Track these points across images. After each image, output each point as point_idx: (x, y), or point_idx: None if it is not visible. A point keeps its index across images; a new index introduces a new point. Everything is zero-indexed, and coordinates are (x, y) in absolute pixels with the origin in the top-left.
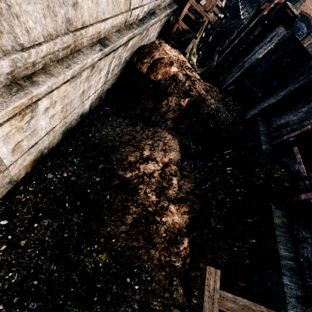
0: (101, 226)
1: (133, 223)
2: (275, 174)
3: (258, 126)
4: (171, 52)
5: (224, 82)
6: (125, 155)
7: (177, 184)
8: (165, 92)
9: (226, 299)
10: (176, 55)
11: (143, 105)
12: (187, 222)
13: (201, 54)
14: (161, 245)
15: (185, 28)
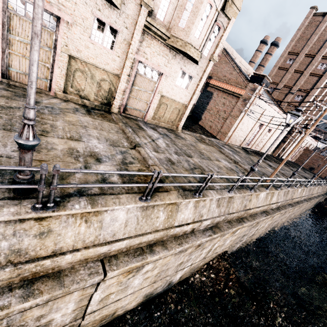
0: None
1: None
2: None
3: None
4: None
5: None
6: None
7: None
8: None
9: None
10: None
11: None
12: None
13: None
14: None
15: None
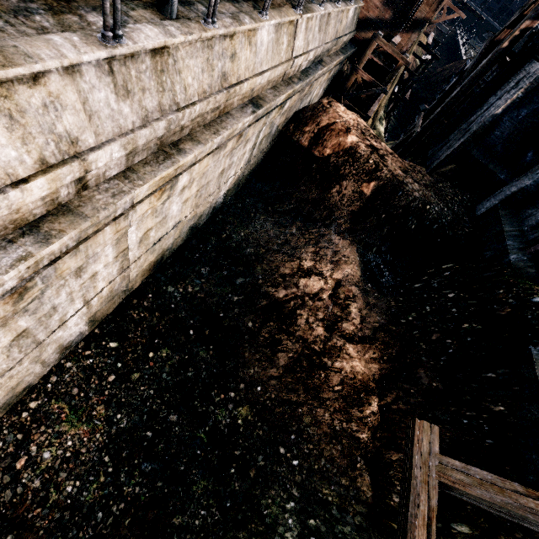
0: (240, 366)
1: (289, 365)
2: (536, 298)
3: (500, 225)
4: (347, 114)
5: (436, 156)
6: (275, 264)
7: (357, 314)
8: (336, 174)
9: (451, 468)
10: (355, 119)
11: (302, 194)
12: (376, 375)
13: (391, 120)
14: (333, 404)
15: (367, 79)
